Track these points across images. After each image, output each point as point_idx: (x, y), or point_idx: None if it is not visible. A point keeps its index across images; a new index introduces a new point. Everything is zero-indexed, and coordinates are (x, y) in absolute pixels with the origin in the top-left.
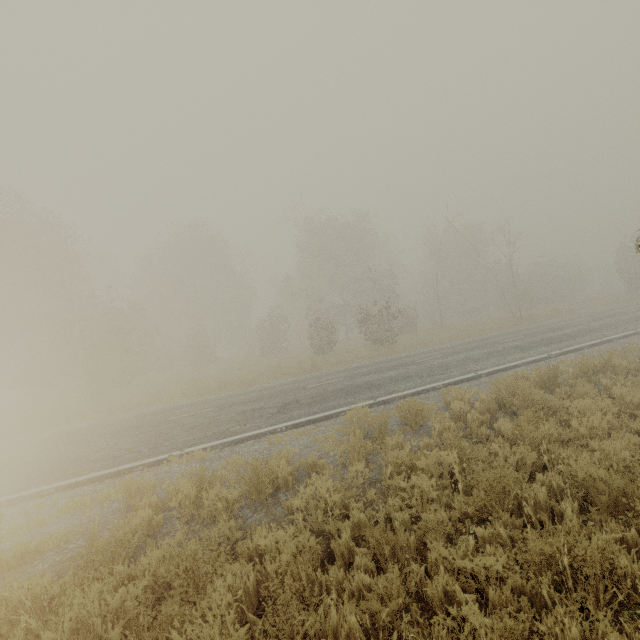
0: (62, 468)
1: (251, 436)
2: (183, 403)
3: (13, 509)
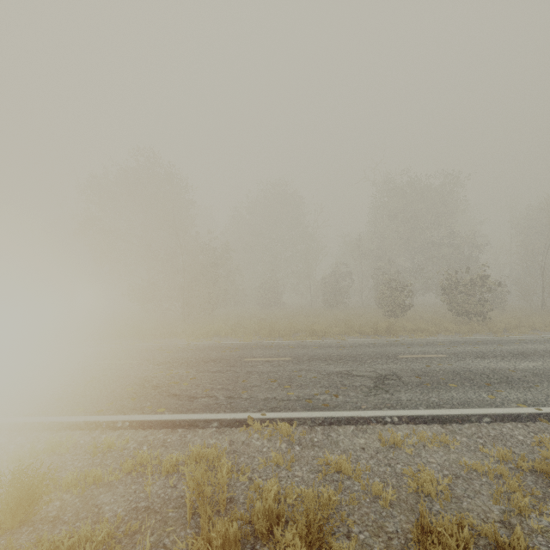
0: (142, 394)
1: (350, 418)
2: (257, 342)
3: (87, 437)
